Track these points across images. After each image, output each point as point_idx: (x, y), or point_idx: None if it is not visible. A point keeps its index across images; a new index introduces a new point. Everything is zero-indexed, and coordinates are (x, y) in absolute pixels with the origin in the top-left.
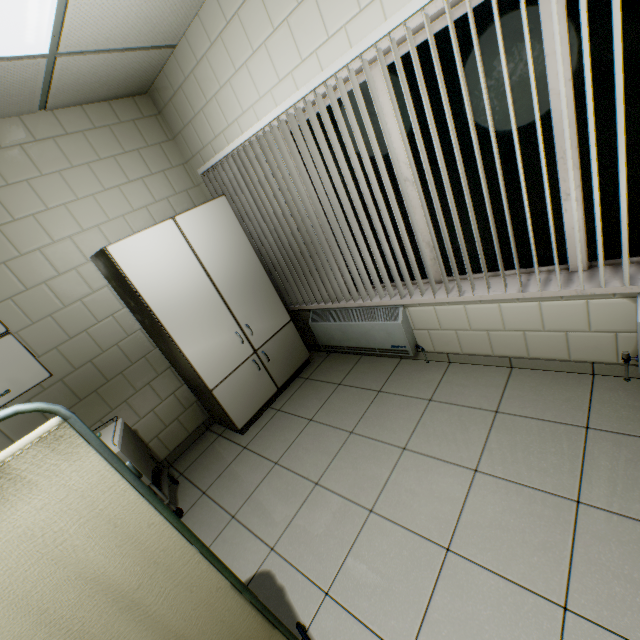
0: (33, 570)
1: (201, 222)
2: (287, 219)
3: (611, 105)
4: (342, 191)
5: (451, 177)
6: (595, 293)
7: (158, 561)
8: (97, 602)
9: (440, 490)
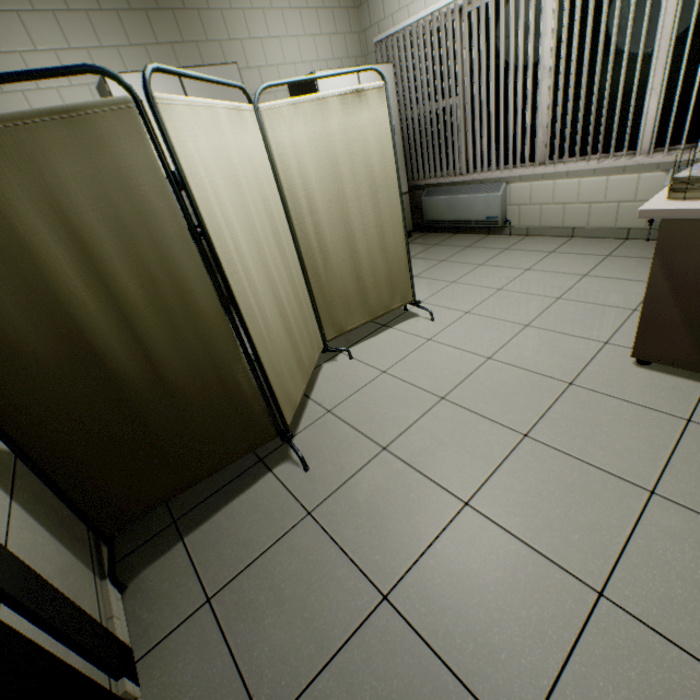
0: (357, 146)
1: (372, 79)
2: (438, 93)
3: (697, 22)
4: (492, 70)
5: (577, 70)
6: (644, 163)
7: (387, 182)
8: (366, 182)
9: (501, 275)
